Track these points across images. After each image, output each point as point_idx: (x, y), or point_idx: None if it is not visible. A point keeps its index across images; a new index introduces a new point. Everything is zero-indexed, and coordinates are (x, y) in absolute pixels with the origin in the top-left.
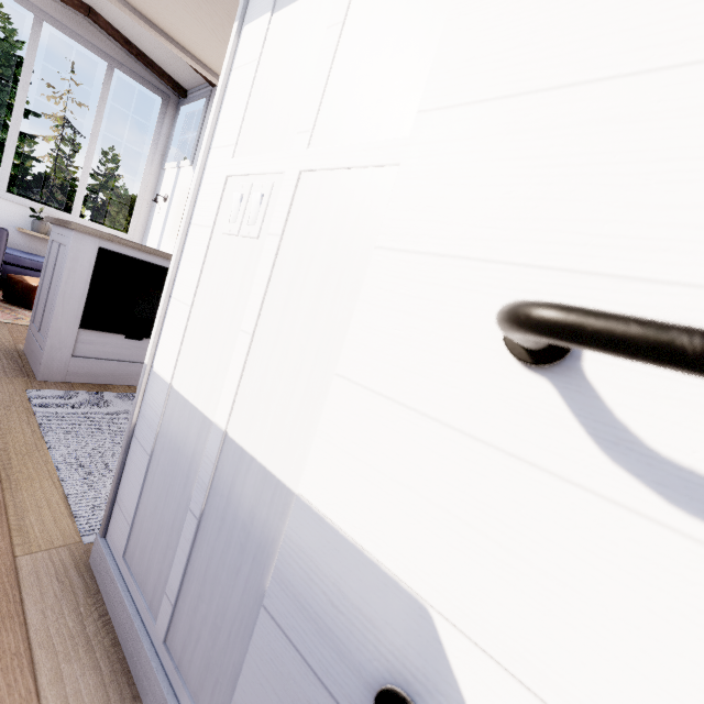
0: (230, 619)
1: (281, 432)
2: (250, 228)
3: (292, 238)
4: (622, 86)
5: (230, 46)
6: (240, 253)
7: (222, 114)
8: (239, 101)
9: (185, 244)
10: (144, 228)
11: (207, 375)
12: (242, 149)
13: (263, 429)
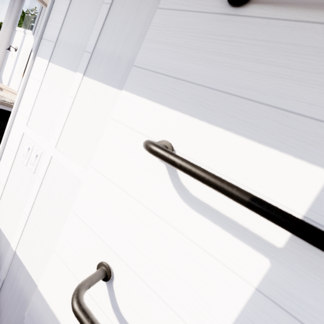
0: (12, 323)
1: (35, 261)
2: (31, 167)
3: (46, 183)
4: (136, 203)
5: (29, 64)
6: (26, 175)
7: (24, 97)
8: (31, 97)
9: (3, 153)
10: (1, 63)
11: (9, 222)
12: (31, 123)
13: (29, 257)
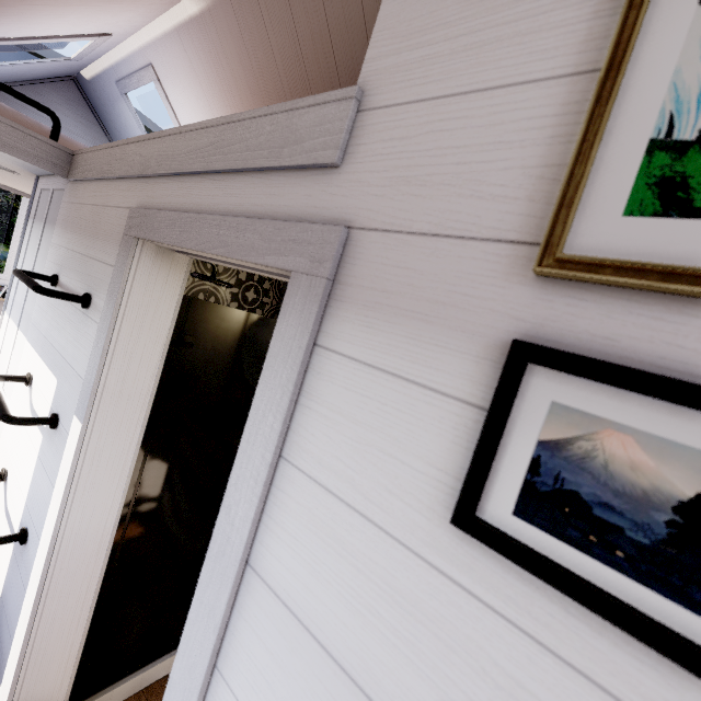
0: None
1: None
2: None
3: None
4: None
5: (0, 319)
6: None
7: None
8: None
9: None
10: None
11: None
12: None
13: None
